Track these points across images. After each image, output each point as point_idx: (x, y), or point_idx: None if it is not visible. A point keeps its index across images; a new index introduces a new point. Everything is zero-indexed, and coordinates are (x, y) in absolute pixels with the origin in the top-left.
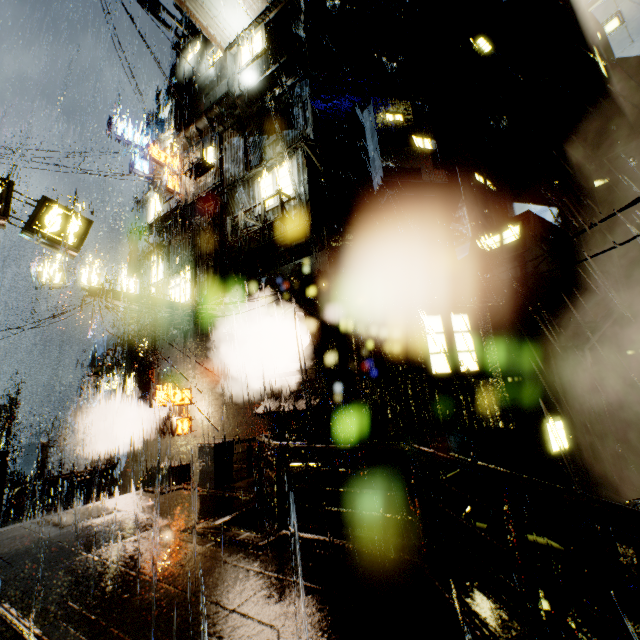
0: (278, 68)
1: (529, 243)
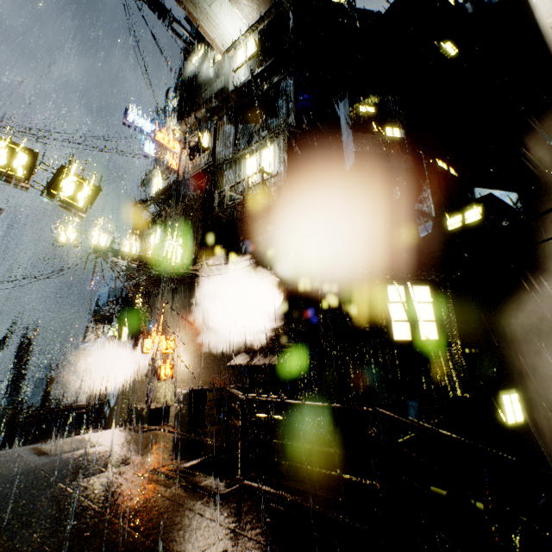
0: (267, 67)
1: (490, 223)
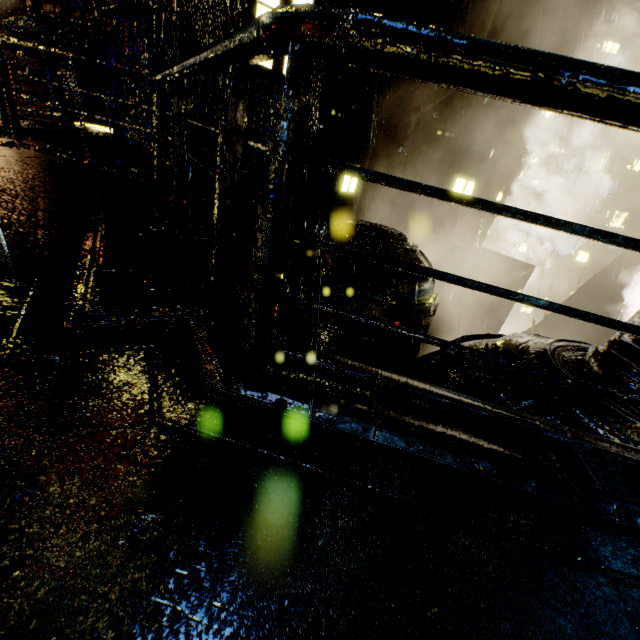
0: None
1: None
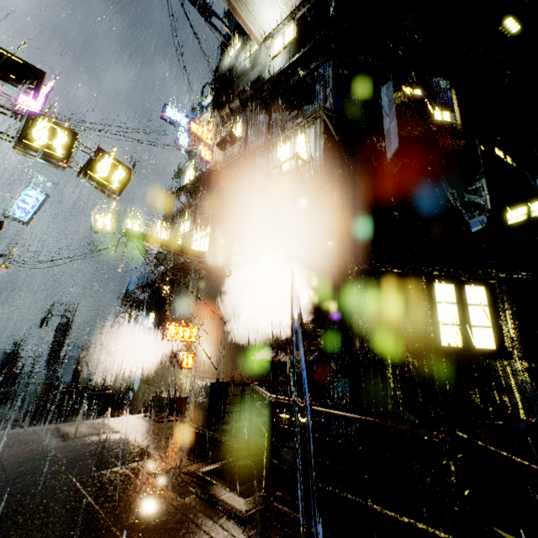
0: (305, 53)
1: None
